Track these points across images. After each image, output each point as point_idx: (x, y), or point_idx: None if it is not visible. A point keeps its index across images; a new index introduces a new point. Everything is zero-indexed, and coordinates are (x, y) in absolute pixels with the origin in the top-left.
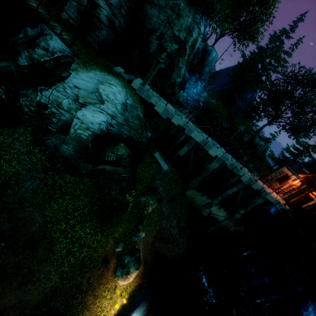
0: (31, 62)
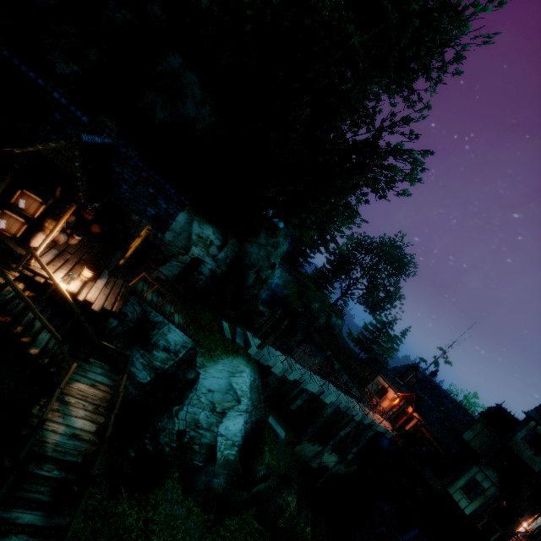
0: (155, 375)
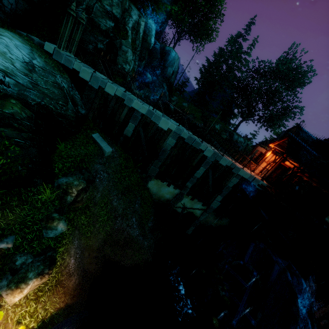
0: None
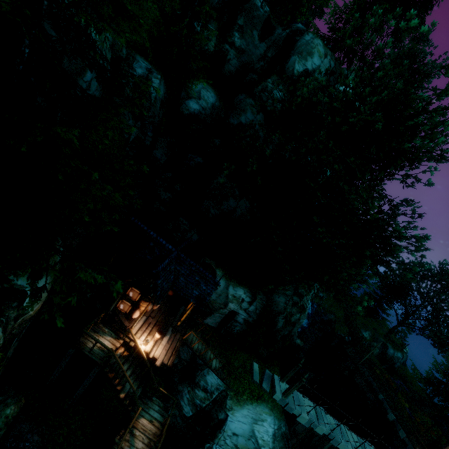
0: (195, 411)
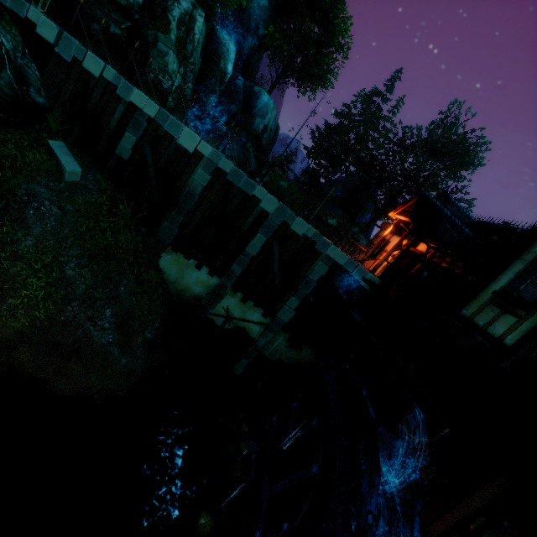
0: None
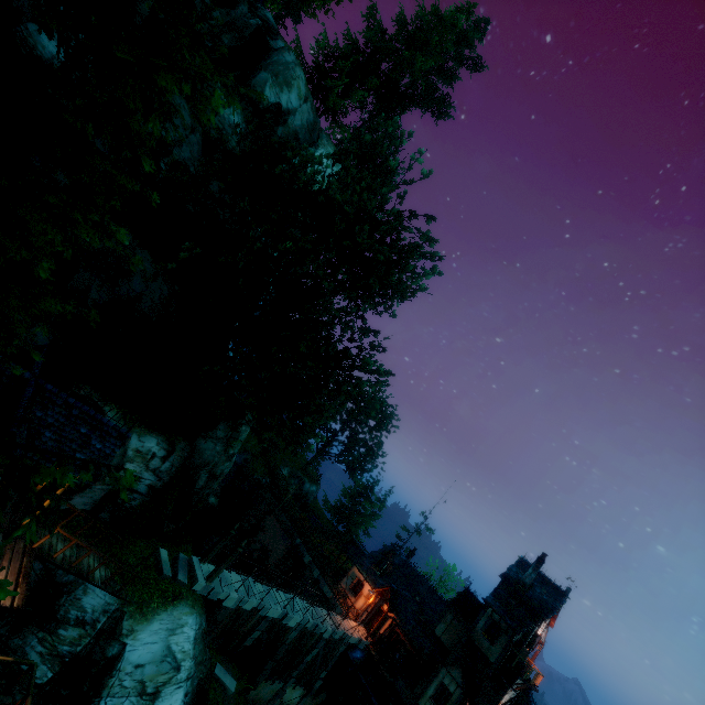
0: (60, 667)
